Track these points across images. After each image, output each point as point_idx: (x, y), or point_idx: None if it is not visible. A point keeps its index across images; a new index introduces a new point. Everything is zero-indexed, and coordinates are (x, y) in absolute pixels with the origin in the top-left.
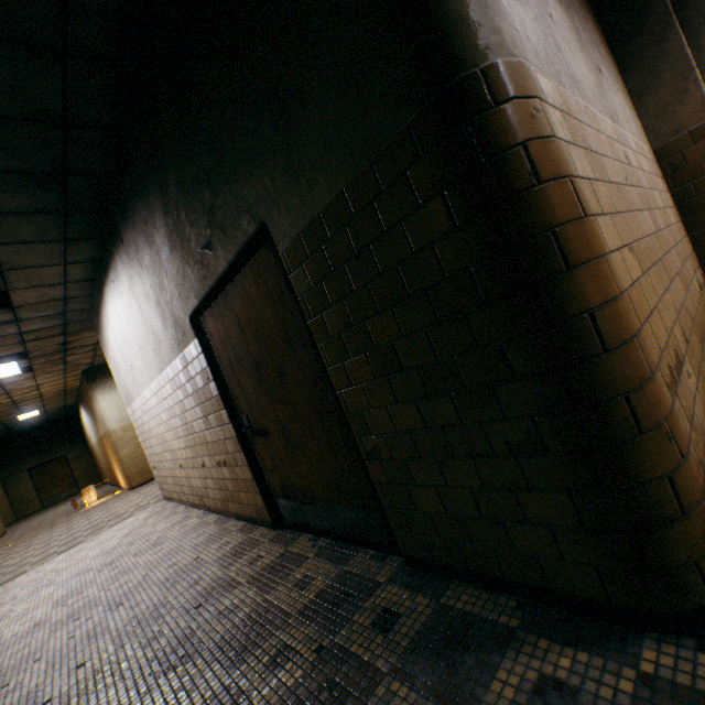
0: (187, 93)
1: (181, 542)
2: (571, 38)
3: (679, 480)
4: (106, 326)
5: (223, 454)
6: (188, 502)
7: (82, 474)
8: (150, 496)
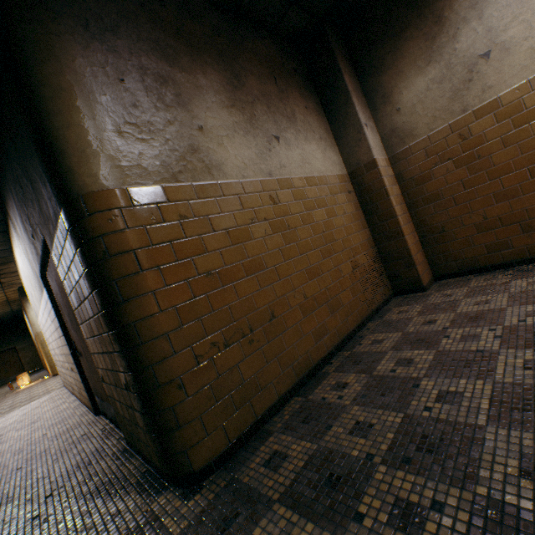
0: (5, 148)
1: (46, 422)
2: (232, 130)
3: (180, 409)
4: (17, 263)
5: (71, 363)
6: (71, 391)
7: (28, 361)
8: (59, 383)
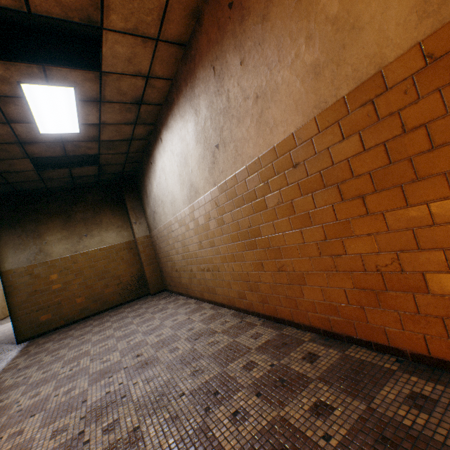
0: None
1: None
2: (61, 239)
3: (18, 325)
4: None
5: None
6: None
7: None
8: None
